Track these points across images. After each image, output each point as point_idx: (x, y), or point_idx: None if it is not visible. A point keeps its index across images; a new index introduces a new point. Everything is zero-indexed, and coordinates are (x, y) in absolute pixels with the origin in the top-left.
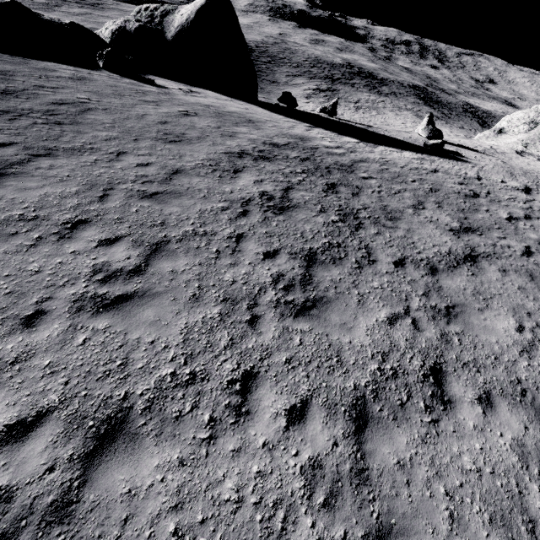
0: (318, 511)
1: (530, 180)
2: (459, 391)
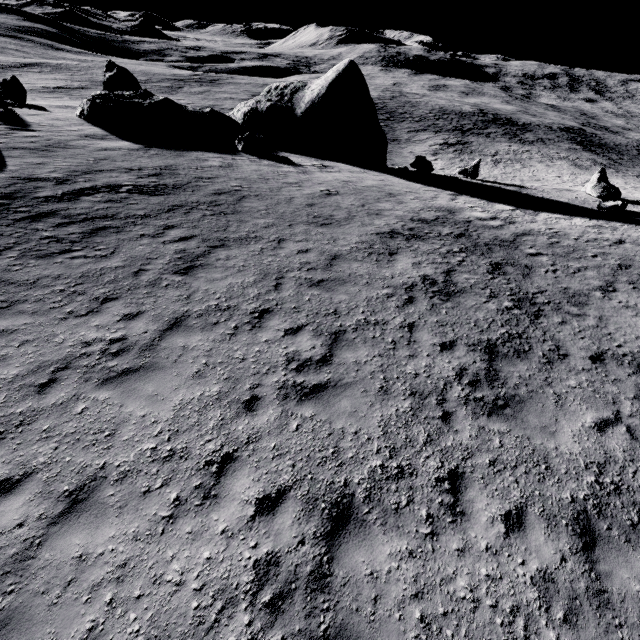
0: (560, 626)
1: None
2: None
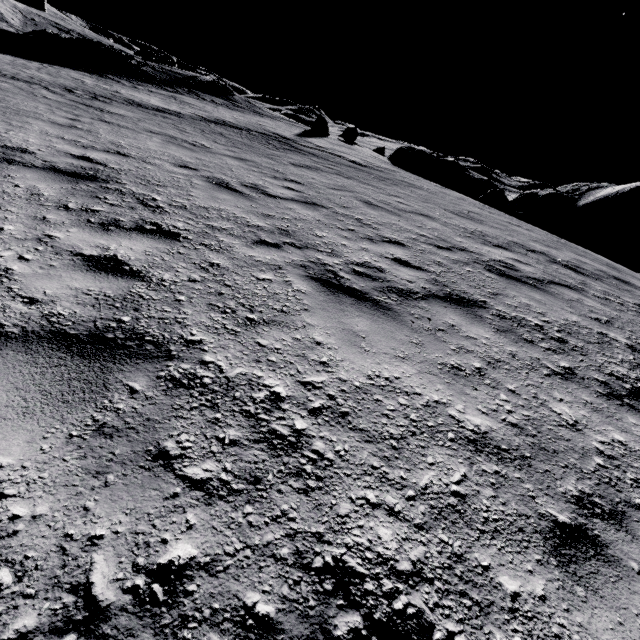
0: None
1: None
2: None
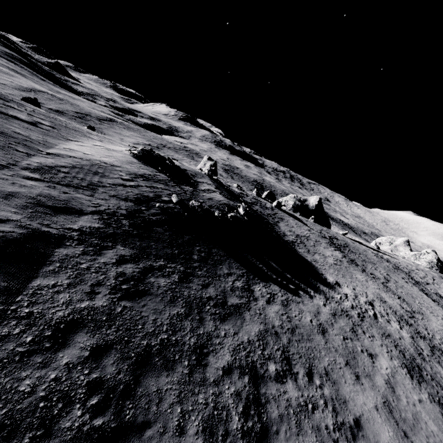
0: None
1: (415, 267)
2: None
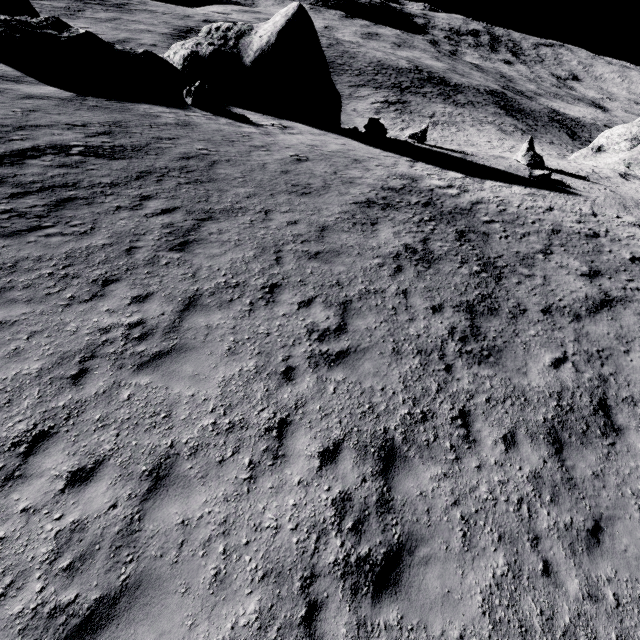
0: (549, 505)
1: None
2: (624, 421)
